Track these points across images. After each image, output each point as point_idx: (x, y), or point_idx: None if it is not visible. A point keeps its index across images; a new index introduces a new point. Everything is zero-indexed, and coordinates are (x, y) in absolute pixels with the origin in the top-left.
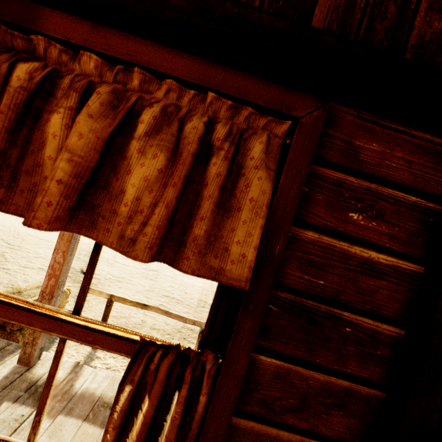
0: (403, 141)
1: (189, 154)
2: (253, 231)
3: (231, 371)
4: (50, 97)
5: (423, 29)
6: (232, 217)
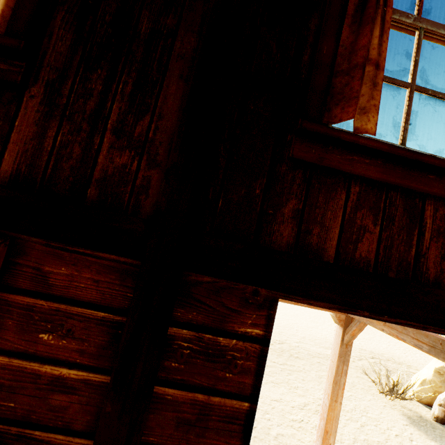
0: (91, 263)
1: None
2: None
3: None
4: None
5: (106, 164)
6: None
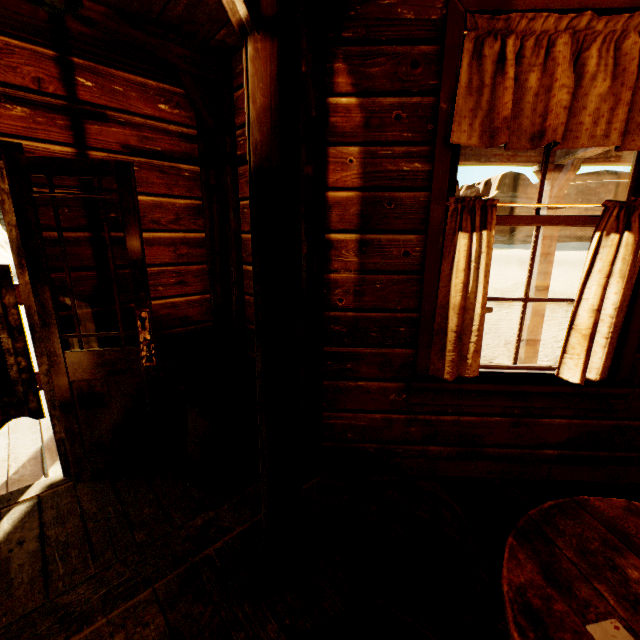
0: None
1: (636, 63)
2: None
3: None
4: (520, 58)
5: None
6: None
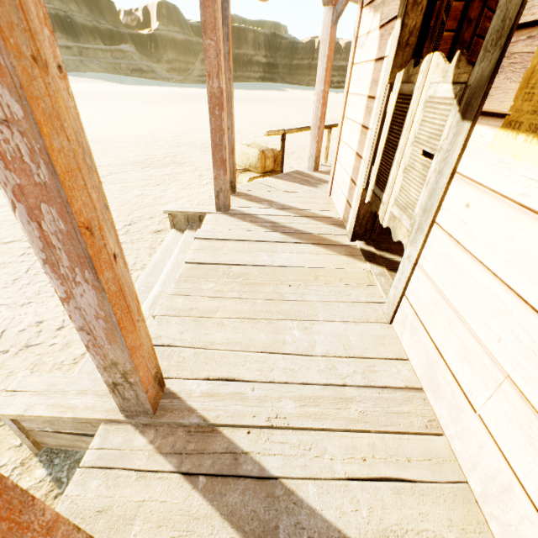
0: None
1: None
2: None
3: None
4: None
5: None
6: None
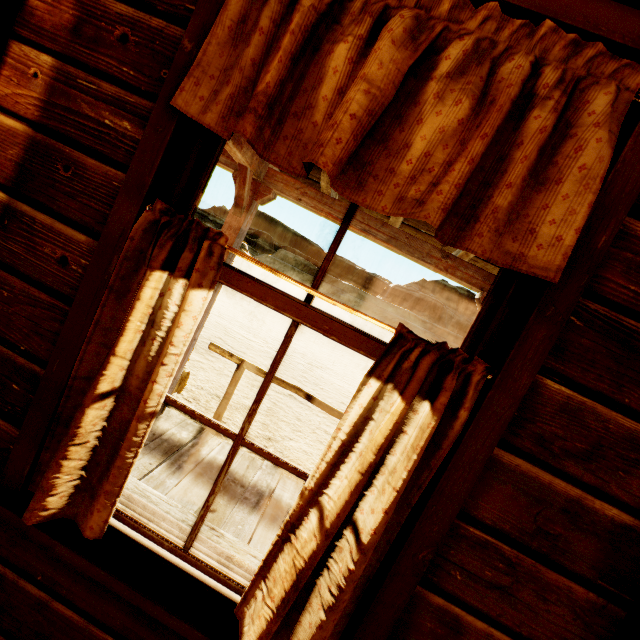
0: None
1: (509, 99)
2: (577, 208)
3: (507, 387)
4: (333, 24)
5: None
6: (545, 192)
